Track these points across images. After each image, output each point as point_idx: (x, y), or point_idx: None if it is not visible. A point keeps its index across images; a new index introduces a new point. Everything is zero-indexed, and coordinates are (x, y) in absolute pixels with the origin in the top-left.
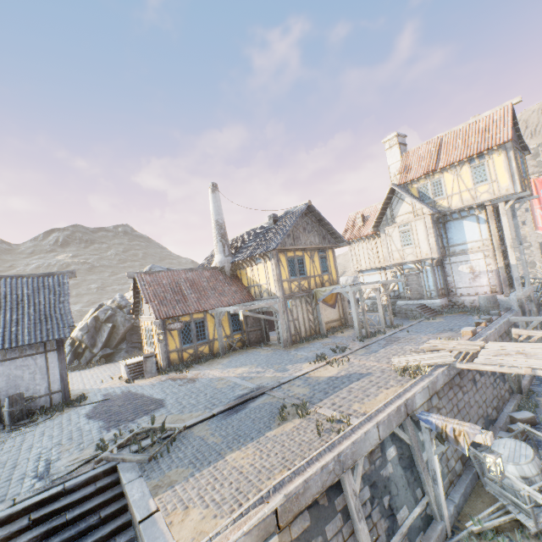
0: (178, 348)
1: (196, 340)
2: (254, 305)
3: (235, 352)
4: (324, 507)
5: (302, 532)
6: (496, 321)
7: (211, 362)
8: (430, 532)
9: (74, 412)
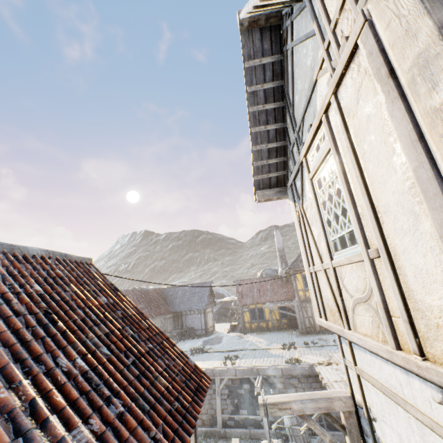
0: (249, 321)
1: (258, 318)
2: (276, 304)
3: (280, 330)
4: None
5: None
6: None
7: (262, 332)
8: (257, 430)
9: (203, 338)
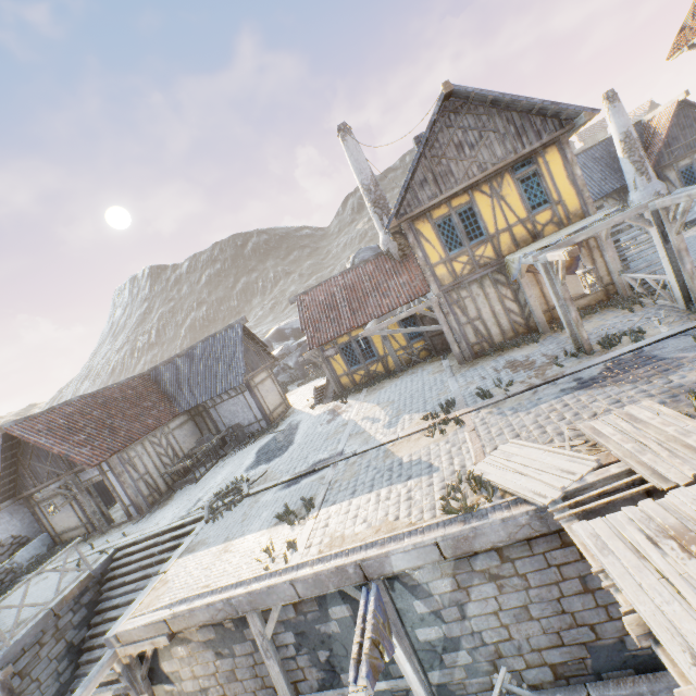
0: (346, 372)
1: (363, 359)
2: (389, 319)
3: (414, 368)
4: (232, 631)
5: (209, 639)
6: None
7: (379, 385)
8: None
9: (262, 441)
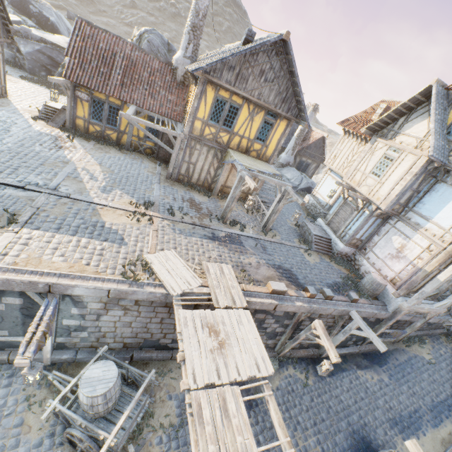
0: (85, 118)
1: (106, 121)
2: (147, 122)
3: (137, 155)
4: None
5: None
6: (336, 302)
7: (106, 147)
8: None
9: None
